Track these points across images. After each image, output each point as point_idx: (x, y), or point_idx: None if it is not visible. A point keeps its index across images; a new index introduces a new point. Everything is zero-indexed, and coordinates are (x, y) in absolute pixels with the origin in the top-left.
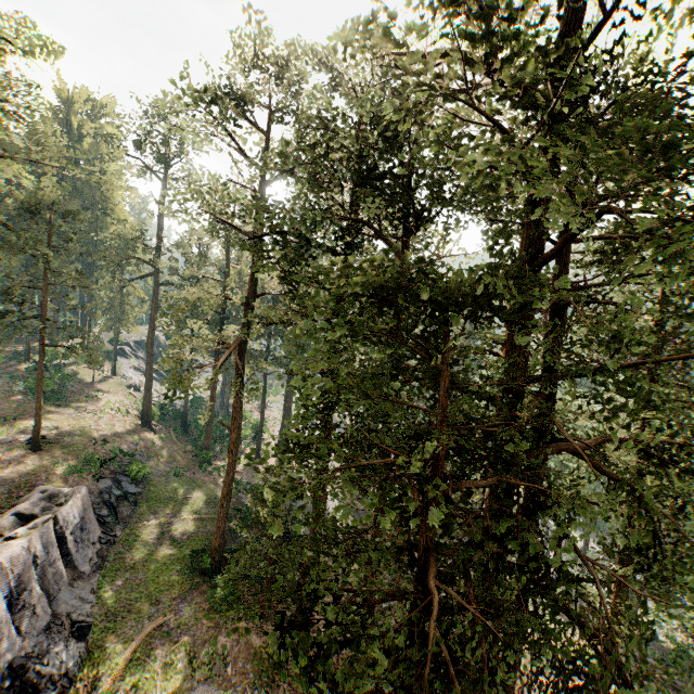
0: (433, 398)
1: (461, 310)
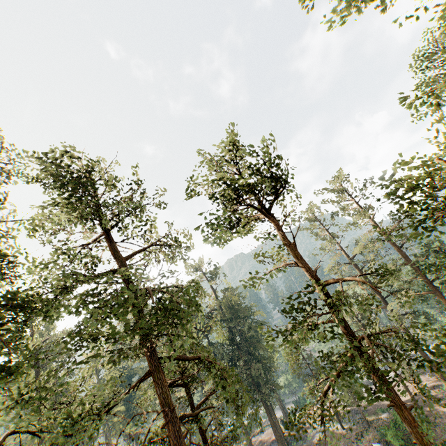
0: (236, 351)
1: (235, 339)
